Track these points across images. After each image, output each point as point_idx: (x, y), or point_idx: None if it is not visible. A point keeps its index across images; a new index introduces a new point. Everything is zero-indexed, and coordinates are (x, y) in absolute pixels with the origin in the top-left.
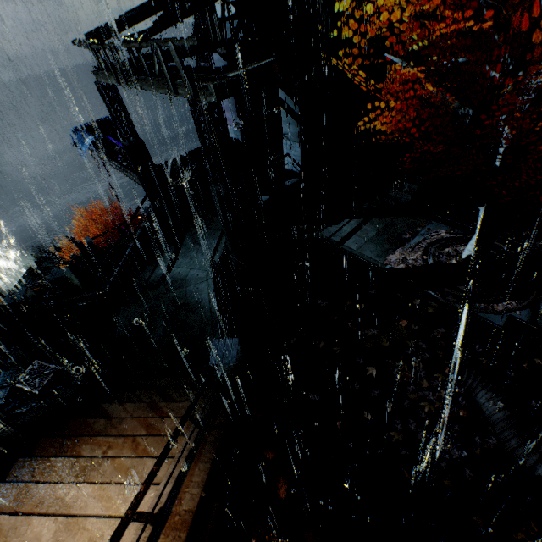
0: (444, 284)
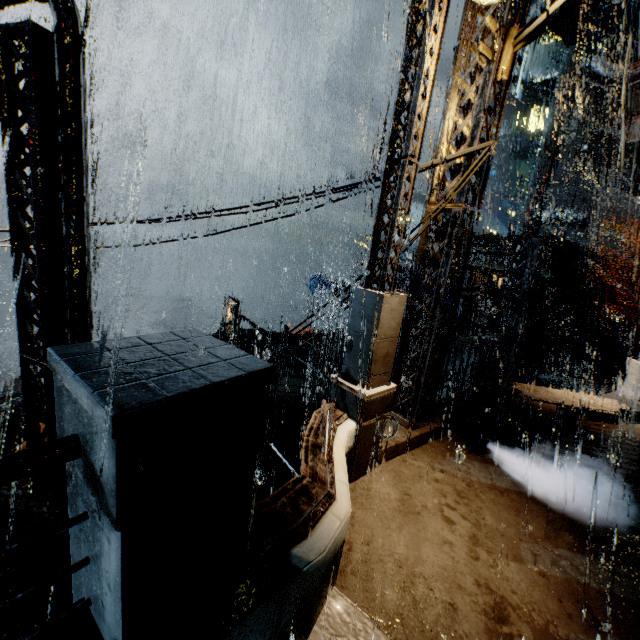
0: None
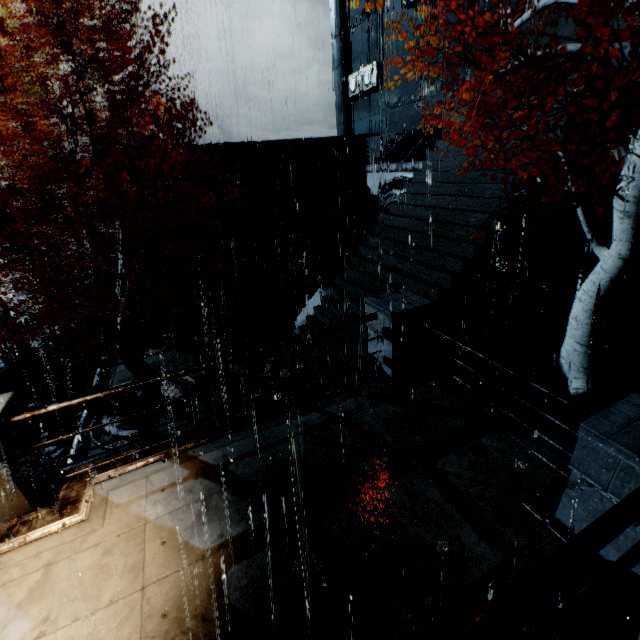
0: (107, 413)
